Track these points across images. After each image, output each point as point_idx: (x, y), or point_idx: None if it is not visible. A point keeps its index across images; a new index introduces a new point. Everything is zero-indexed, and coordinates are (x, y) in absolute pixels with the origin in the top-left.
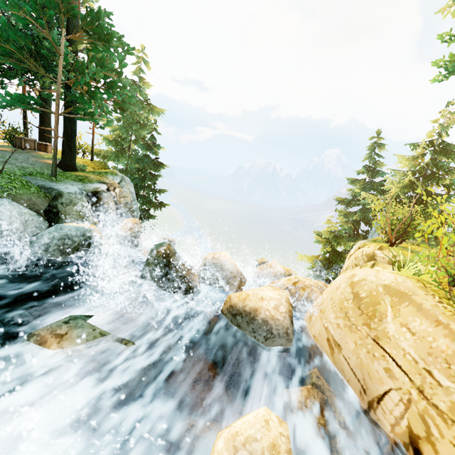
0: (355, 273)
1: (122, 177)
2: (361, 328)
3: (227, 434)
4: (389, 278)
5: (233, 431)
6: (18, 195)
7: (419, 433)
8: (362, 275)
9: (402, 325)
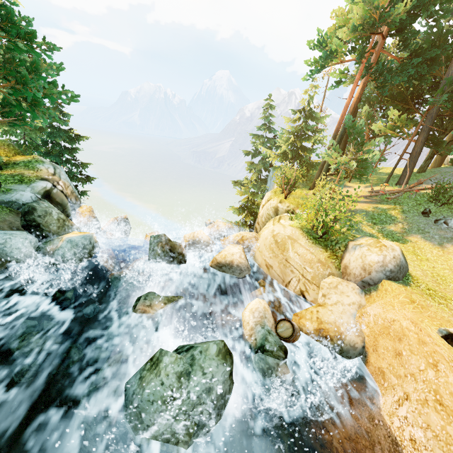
0: (274, 229)
1: (51, 164)
2: (280, 256)
3: (249, 310)
4: (290, 231)
5: (250, 308)
6: None
7: (302, 289)
8: (278, 231)
9: (296, 252)
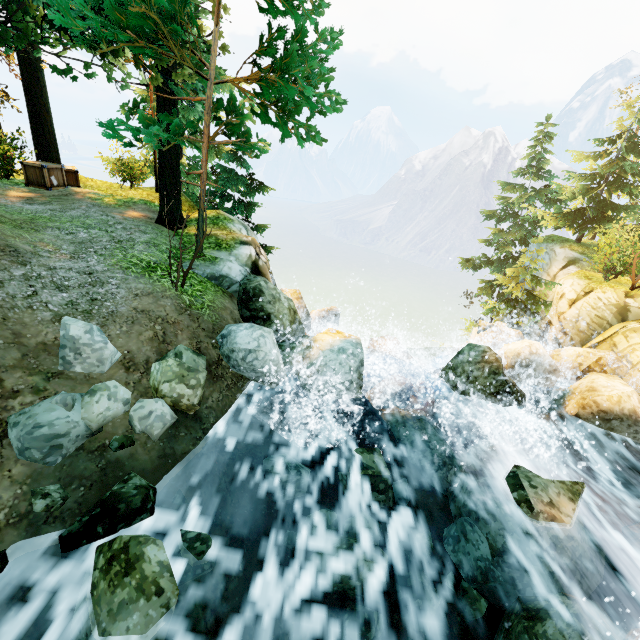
0: None
1: (240, 222)
2: None
3: None
4: None
5: None
6: (214, 305)
7: None
8: None
9: None
